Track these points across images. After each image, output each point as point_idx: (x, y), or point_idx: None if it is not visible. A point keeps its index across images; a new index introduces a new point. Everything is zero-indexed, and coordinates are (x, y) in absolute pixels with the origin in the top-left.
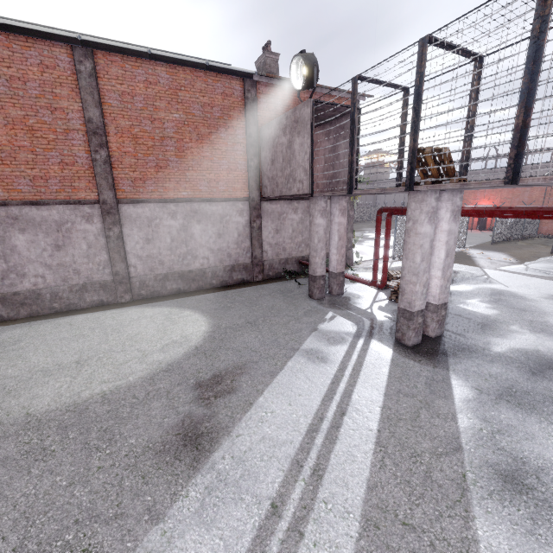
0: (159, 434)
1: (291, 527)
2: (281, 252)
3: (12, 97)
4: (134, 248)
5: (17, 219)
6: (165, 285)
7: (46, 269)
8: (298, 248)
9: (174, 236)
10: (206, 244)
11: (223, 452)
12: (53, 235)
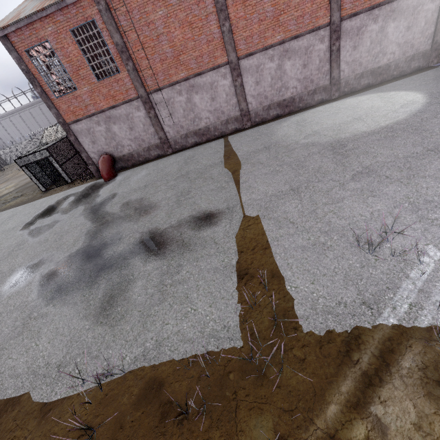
0: None
1: None
2: None
3: None
4: (345, 56)
5: (287, 52)
6: (360, 82)
7: (297, 82)
8: None
9: (372, 39)
10: (395, 40)
11: None
12: (302, 58)
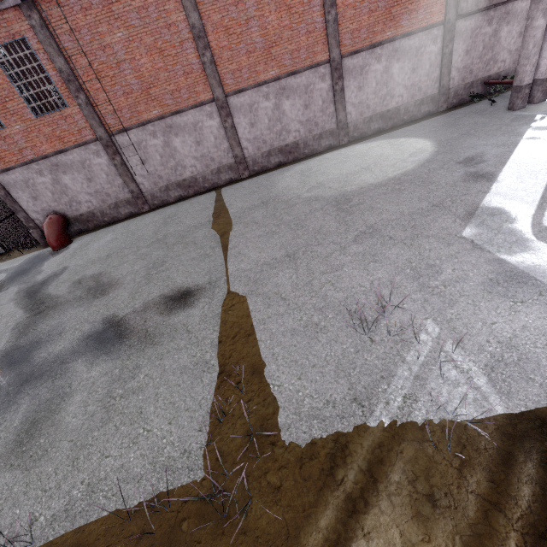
0: (456, 178)
1: None
2: (467, 76)
3: None
4: (350, 97)
5: (284, 89)
6: (370, 126)
7: (300, 125)
8: (485, 67)
9: (378, 80)
10: (401, 82)
11: (503, 177)
12: (303, 97)
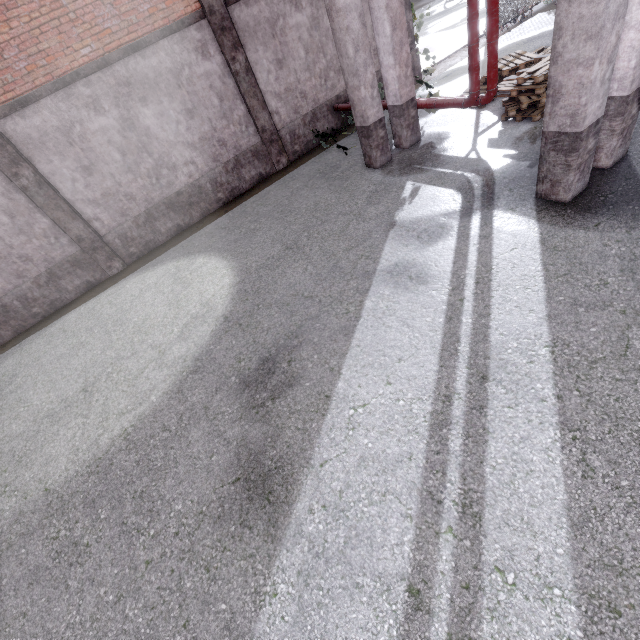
0: (210, 486)
1: (454, 632)
2: (300, 104)
3: None
4: (75, 191)
5: None
6: (156, 228)
7: None
8: (325, 83)
9: (120, 145)
10: (176, 138)
11: (308, 500)
12: None
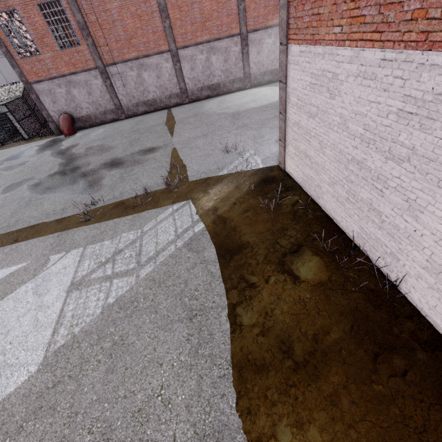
0: None
1: None
2: None
3: None
4: (252, 58)
5: (213, 49)
6: (264, 78)
7: (221, 72)
8: None
9: (269, 49)
10: None
11: None
12: (223, 55)
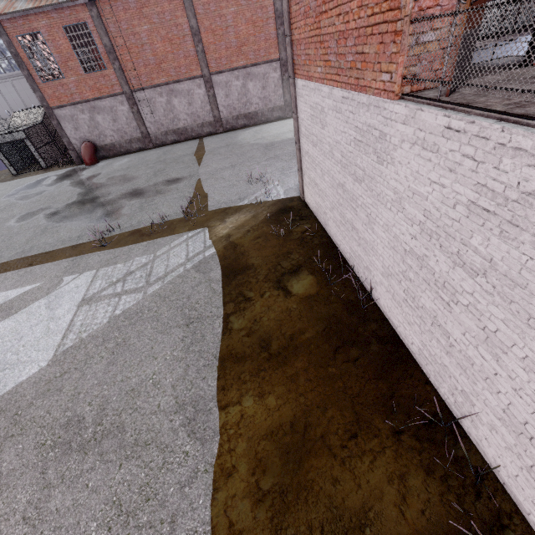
0: None
1: None
2: None
3: (247, 6)
4: None
5: (249, 75)
6: None
7: (259, 100)
8: None
9: None
10: None
11: None
12: (261, 81)
